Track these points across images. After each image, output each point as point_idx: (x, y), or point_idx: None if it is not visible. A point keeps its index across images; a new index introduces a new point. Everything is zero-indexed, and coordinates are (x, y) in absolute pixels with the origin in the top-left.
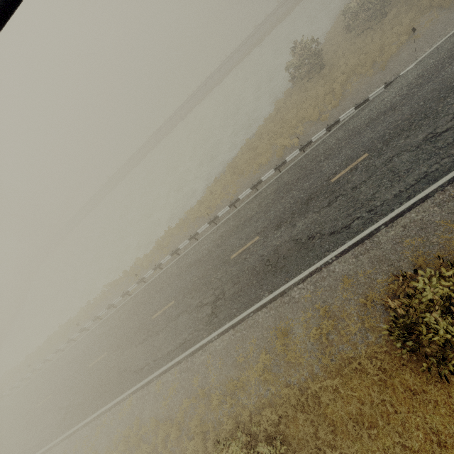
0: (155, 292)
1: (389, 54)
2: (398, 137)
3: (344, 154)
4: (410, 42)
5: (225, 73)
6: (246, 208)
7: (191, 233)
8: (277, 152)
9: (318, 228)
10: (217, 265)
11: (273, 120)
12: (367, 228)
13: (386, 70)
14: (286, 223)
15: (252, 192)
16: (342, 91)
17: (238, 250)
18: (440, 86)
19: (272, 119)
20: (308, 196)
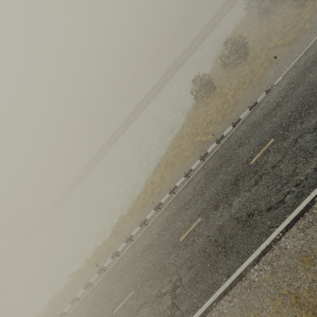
0: (115, 281)
1: (260, 74)
2: (294, 124)
3: (253, 142)
4: (271, 66)
5: (148, 102)
6: (183, 193)
7: (140, 218)
8: (198, 147)
9: (254, 205)
10: (168, 249)
11: (188, 125)
12: (301, 201)
13: (262, 83)
14: (222, 203)
15: (185, 179)
16: (235, 100)
17: (185, 232)
18: (310, 87)
19: (187, 125)
20: (235, 177)
